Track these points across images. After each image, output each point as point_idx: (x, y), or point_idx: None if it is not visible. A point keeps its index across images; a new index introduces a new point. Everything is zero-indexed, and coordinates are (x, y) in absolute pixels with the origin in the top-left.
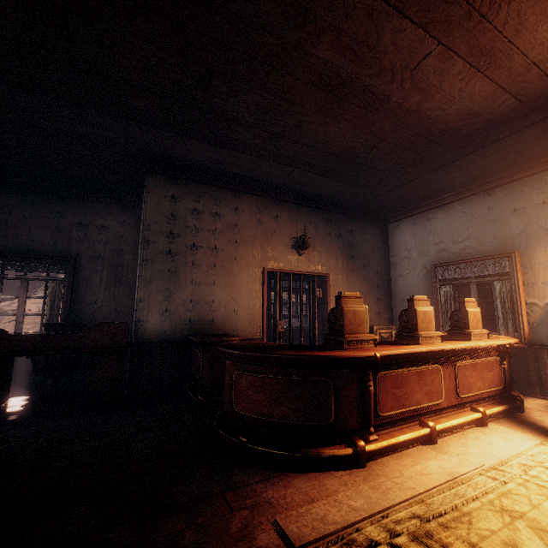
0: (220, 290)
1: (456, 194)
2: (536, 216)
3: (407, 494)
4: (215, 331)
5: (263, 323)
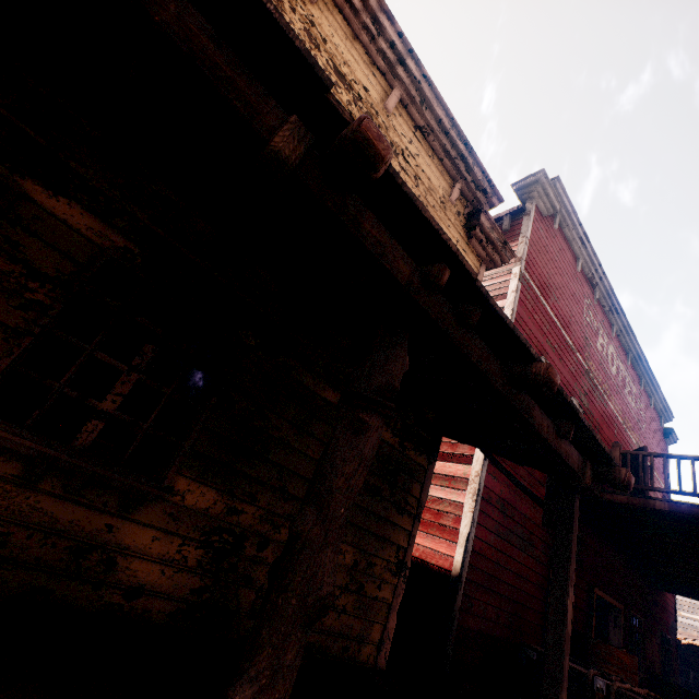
0: None
1: None
2: None
3: None
4: None
5: None
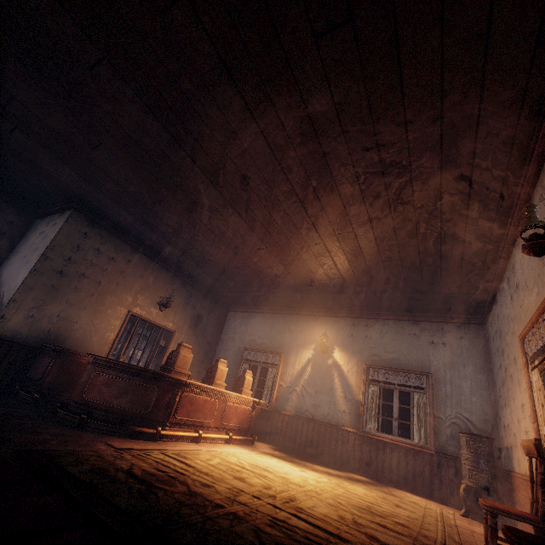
0: (87, 315)
1: (270, 309)
2: (297, 337)
3: (175, 448)
4: (66, 347)
5: (110, 352)
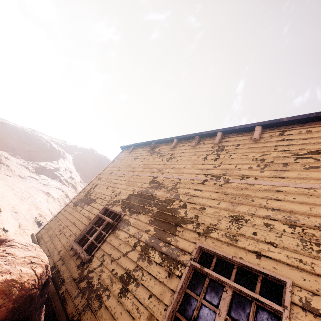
0: None
1: None
2: (235, 308)
3: None
4: None
5: None
